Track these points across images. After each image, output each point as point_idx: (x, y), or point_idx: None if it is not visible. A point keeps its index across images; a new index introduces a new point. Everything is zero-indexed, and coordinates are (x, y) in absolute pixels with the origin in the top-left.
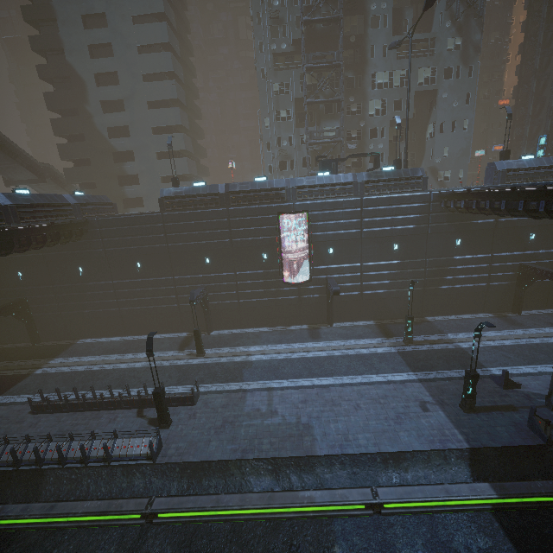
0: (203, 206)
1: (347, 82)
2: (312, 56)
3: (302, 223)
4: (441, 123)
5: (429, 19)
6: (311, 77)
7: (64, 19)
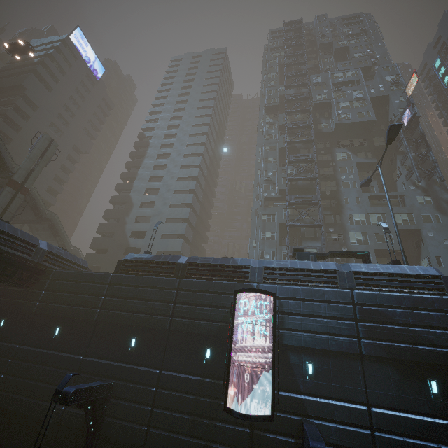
0: (157, 273)
1: (326, 218)
2: (294, 197)
3: (267, 312)
4: (437, 257)
5: (393, 189)
6: (293, 210)
7: (140, 177)
